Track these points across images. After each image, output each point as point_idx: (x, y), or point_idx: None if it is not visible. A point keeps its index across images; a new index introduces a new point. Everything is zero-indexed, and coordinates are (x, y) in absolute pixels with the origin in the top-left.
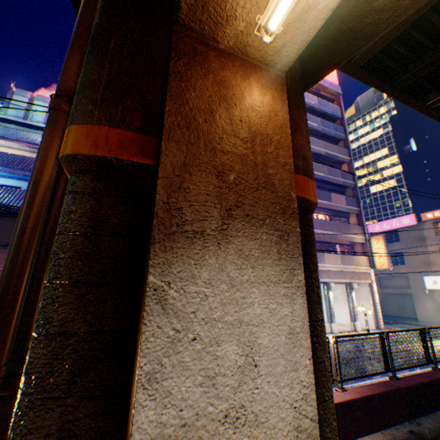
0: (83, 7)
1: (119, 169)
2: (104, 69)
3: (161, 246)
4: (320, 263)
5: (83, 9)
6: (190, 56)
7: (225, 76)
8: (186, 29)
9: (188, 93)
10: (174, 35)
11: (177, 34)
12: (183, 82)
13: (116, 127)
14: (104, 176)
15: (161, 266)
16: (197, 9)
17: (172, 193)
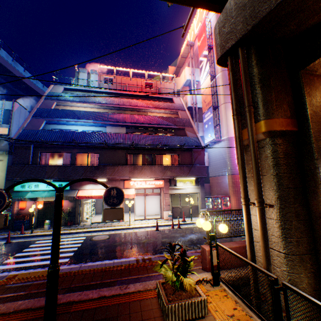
0: (243, 61)
1: (286, 134)
2: (271, 94)
3: (319, 160)
4: None
5: (243, 62)
6: (308, 83)
7: (320, 88)
8: (304, 71)
9: (312, 101)
10: (301, 75)
11: (302, 74)
12: (309, 97)
13: (283, 118)
14: (282, 137)
15: (320, 166)
16: (315, 65)
17: (317, 142)
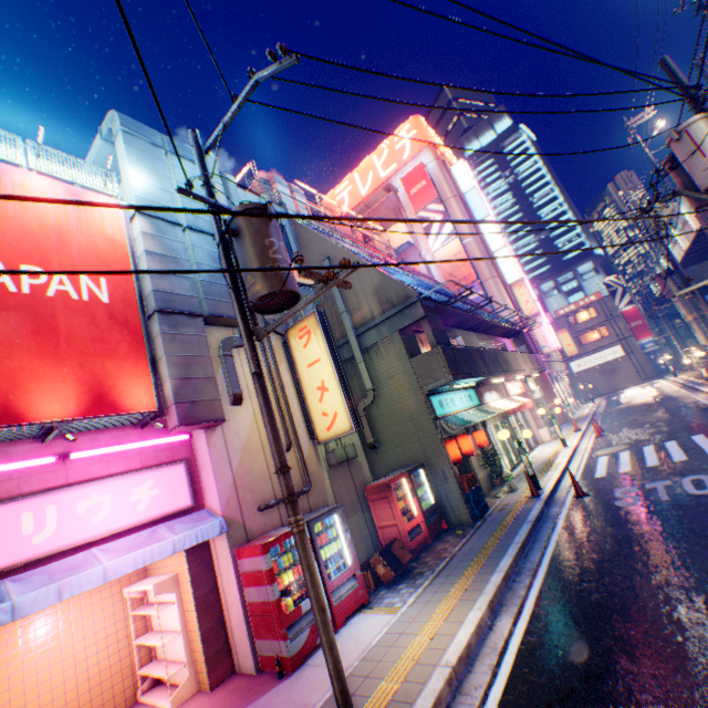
0: None
1: None
2: None
3: None
4: (552, 356)
5: None
6: None
7: None
8: None
9: None
10: None
11: None
12: None
13: None
14: None
15: None
16: None
17: None
